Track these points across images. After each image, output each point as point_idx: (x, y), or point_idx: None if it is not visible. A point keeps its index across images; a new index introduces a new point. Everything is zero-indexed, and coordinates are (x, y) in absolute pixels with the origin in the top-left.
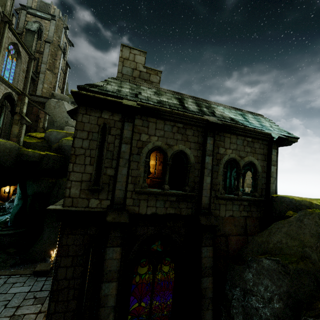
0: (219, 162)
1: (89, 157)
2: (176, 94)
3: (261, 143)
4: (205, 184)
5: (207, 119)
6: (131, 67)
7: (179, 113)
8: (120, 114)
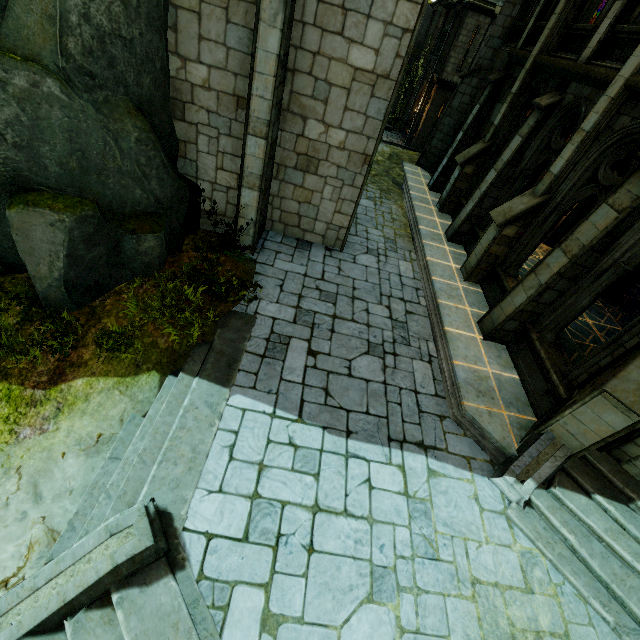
0: None
1: (463, 49)
2: None
3: None
4: None
5: None
6: None
7: None
8: (489, 19)
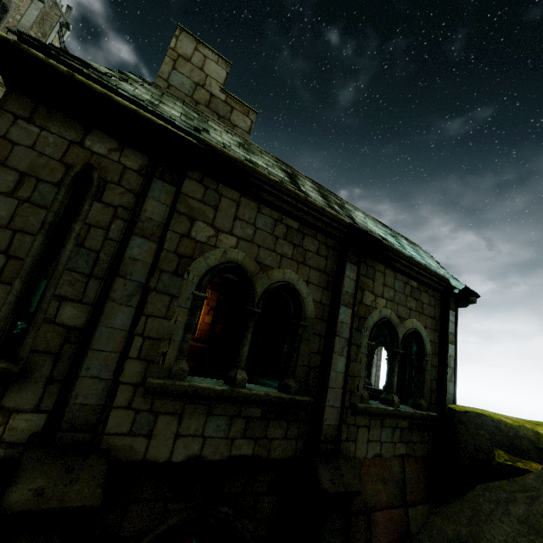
0: (362, 324)
1: (3, 254)
2: (283, 163)
3: (432, 294)
4: (334, 374)
5: (351, 223)
6: (193, 78)
7: (296, 194)
8: (144, 156)
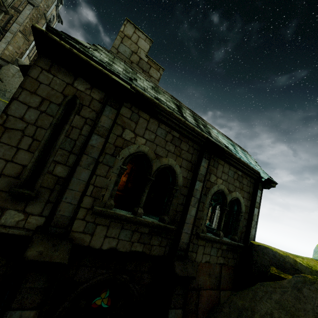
0: (207, 192)
1: (31, 138)
2: (175, 99)
3: (249, 180)
4: (189, 216)
5: (207, 137)
6: (131, 48)
7: (179, 119)
8: (102, 92)
